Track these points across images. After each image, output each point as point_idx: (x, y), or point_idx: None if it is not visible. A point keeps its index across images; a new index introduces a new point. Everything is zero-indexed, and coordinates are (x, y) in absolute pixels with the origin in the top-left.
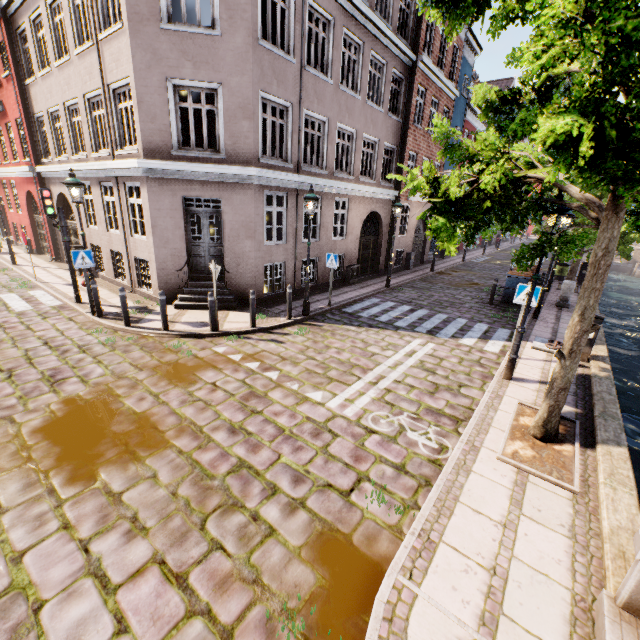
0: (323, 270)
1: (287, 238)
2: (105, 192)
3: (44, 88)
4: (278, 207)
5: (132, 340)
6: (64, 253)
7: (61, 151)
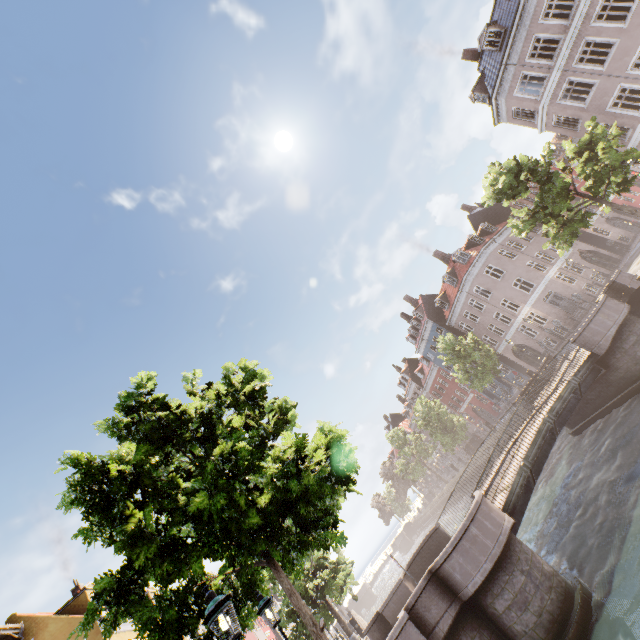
0: None
1: None
2: None
3: None
4: None
5: None
6: None
7: None
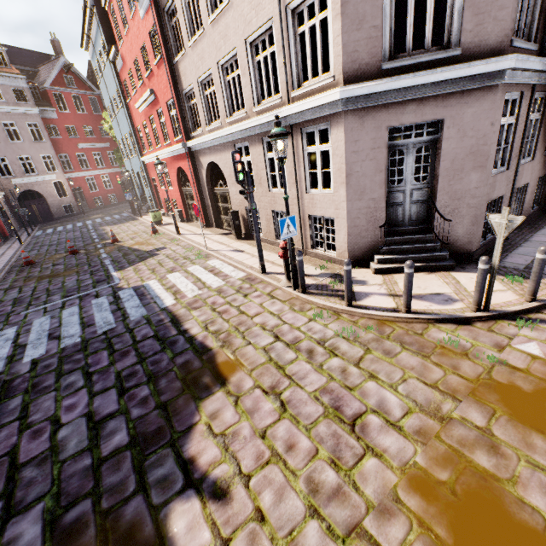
0: (527, 200)
1: (510, 161)
2: (267, 149)
3: (194, 57)
4: (509, 117)
5: (373, 329)
6: (213, 219)
7: (210, 119)
